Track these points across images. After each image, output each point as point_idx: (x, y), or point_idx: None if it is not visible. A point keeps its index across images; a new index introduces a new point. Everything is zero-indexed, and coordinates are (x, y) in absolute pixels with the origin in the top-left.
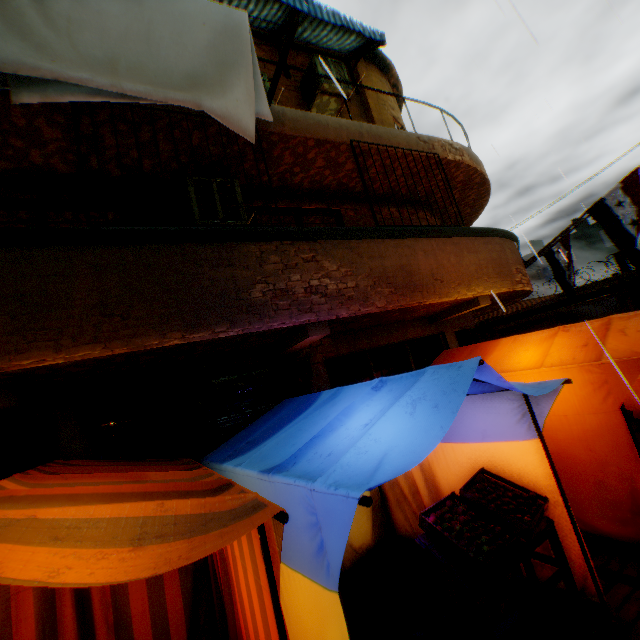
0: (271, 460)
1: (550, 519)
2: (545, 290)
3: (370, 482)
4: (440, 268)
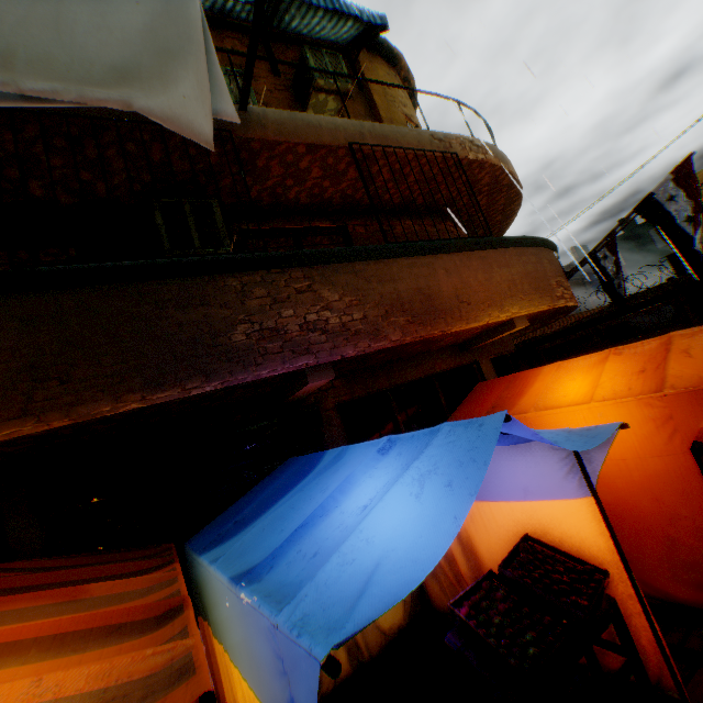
0: (251, 555)
1: (612, 598)
2: (593, 301)
3: (345, 625)
4: (466, 288)
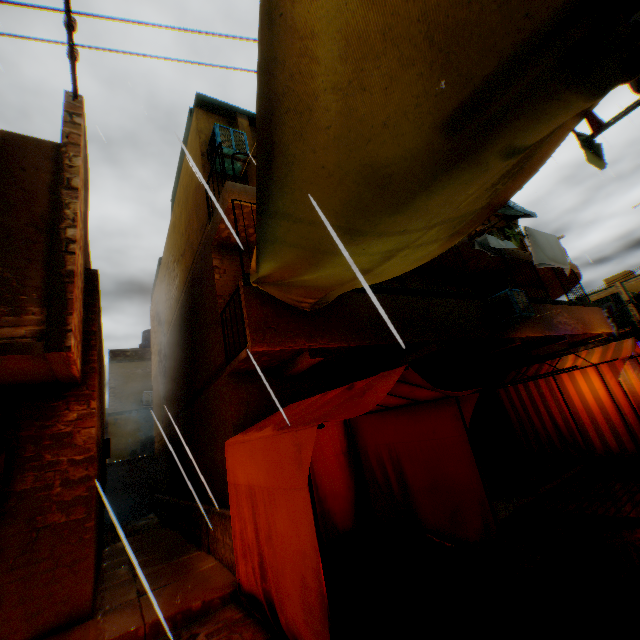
0: None
1: None
2: None
3: None
4: (588, 319)
